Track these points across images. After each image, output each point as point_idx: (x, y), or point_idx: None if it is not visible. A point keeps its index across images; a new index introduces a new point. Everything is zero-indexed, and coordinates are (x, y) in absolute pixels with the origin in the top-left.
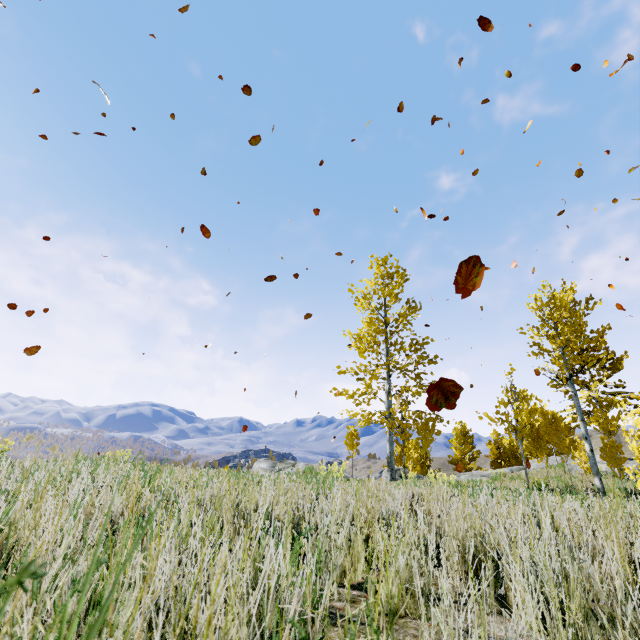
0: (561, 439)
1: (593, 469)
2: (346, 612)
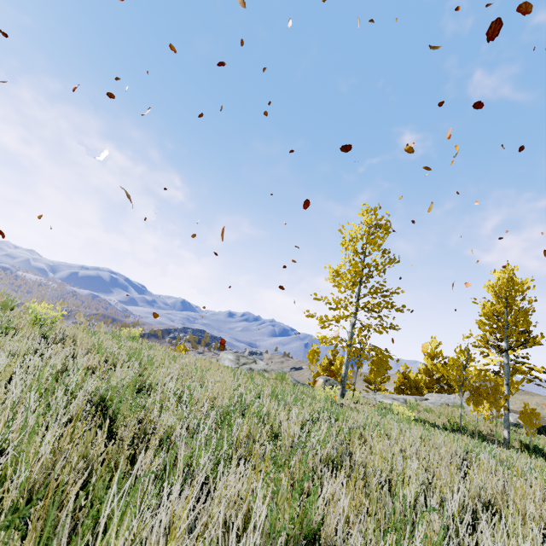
0: (497, 399)
1: (505, 423)
2: None
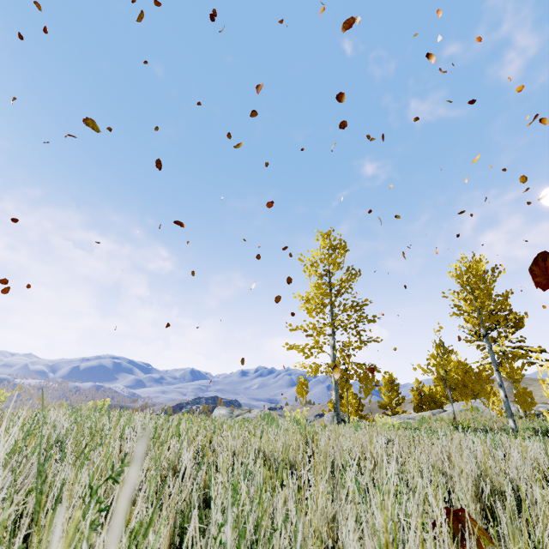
0: (483, 387)
1: (507, 412)
2: None
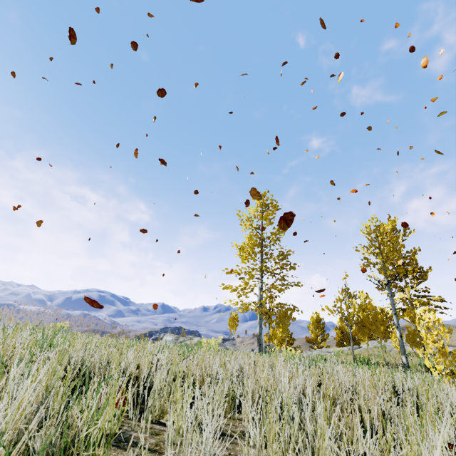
0: (378, 327)
1: (401, 349)
2: (82, 435)
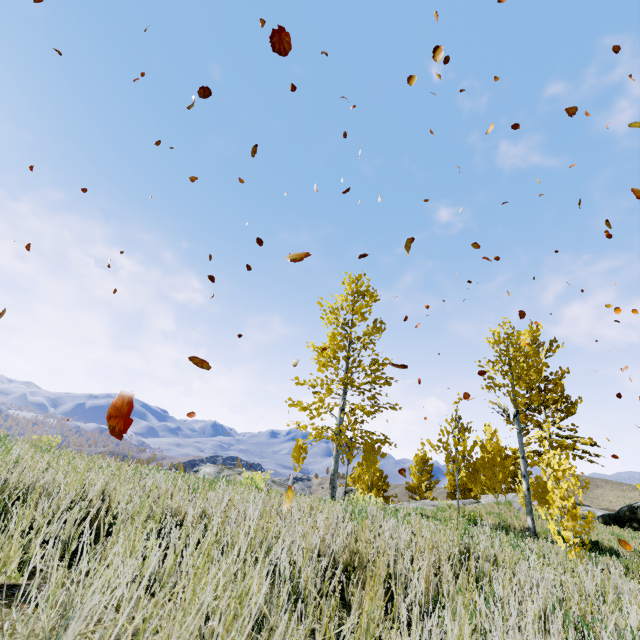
0: (495, 474)
1: (527, 508)
2: None
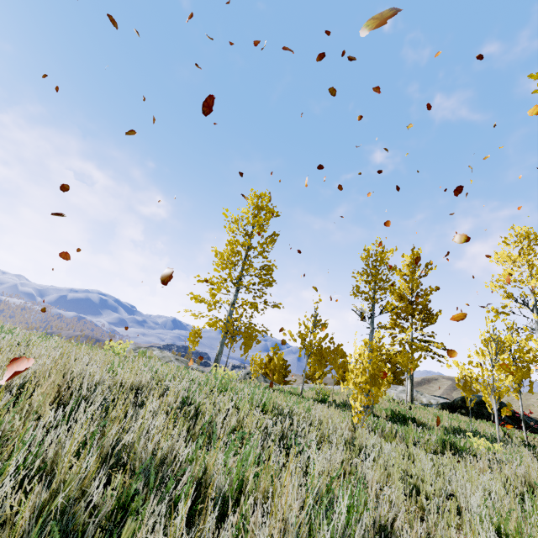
0: (336, 360)
1: None
2: None
